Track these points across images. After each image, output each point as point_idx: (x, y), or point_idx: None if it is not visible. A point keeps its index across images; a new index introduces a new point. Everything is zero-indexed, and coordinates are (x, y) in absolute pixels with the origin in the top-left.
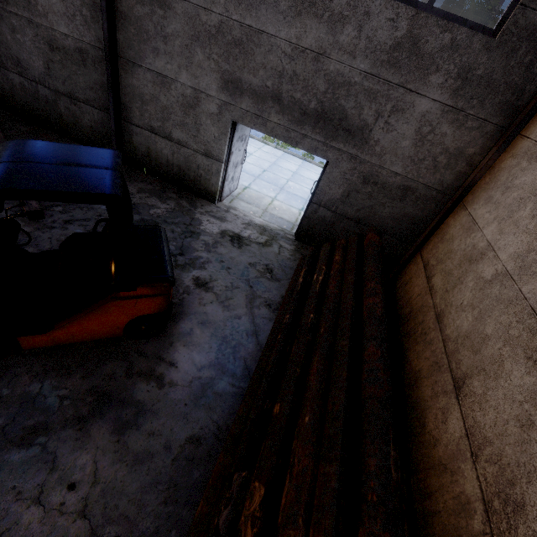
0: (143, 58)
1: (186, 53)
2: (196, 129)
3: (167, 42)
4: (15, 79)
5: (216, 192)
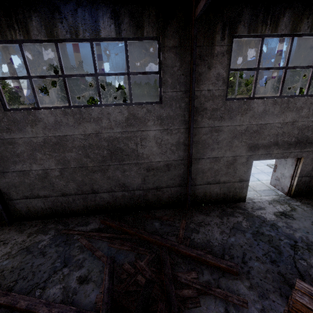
0: (205, 154)
1: (229, 144)
2: (234, 172)
3: (219, 143)
4: (118, 194)
5: (245, 196)
